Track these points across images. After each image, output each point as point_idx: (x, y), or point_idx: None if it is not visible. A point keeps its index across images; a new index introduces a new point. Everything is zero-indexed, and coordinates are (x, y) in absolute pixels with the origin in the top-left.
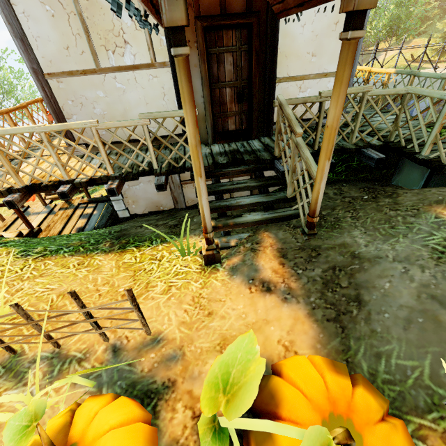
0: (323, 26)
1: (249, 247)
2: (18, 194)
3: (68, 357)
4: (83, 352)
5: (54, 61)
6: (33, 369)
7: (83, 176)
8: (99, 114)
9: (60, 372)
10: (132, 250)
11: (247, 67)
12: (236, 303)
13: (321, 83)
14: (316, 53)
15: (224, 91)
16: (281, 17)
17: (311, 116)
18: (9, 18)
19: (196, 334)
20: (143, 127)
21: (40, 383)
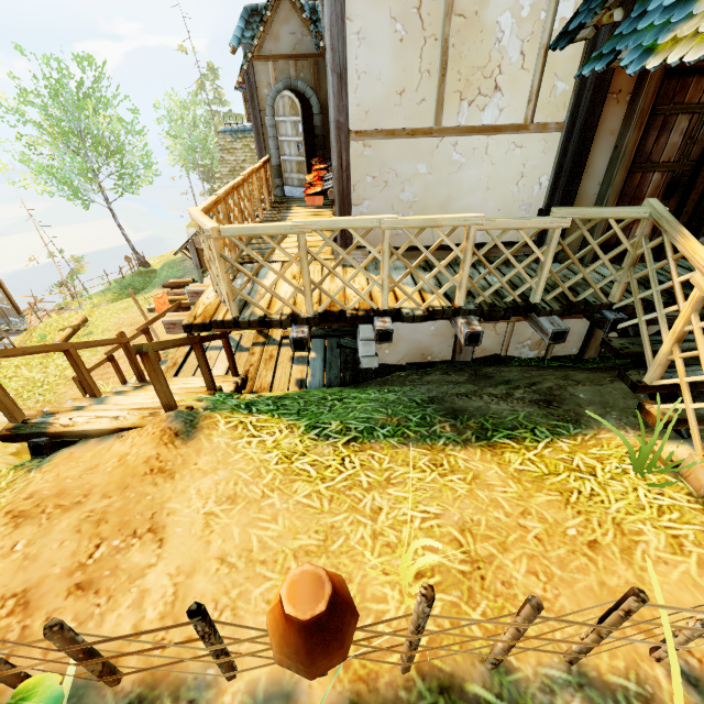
0: None
1: None
2: (306, 326)
3: (613, 689)
4: (634, 680)
5: (371, 112)
6: None
7: (409, 305)
8: (405, 201)
9: None
10: (510, 445)
11: None
12: None
13: None
14: None
15: (649, 178)
16: None
17: None
18: (335, 40)
19: None
20: (553, 231)
21: None
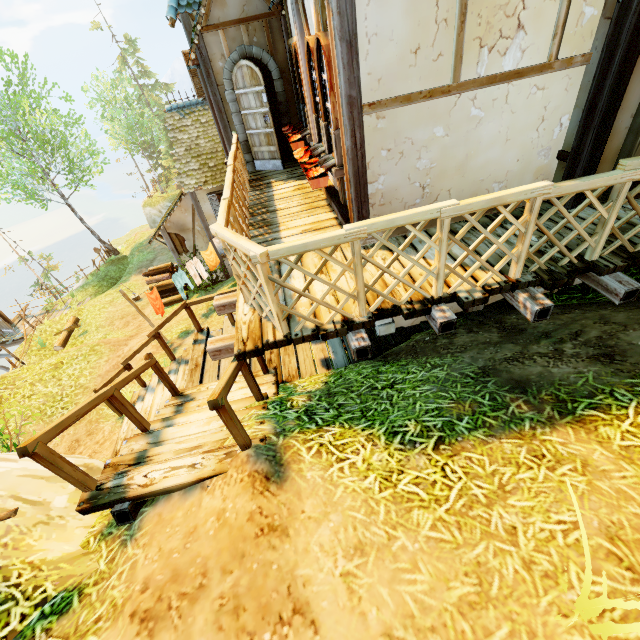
0: None
1: None
2: (363, 331)
3: None
4: None
5: (384, 79)
6: None
7: (462, 287)
8: (421, 169)
9: None
10: (599, 417)
11: None
12: None
13: None
14: None
15: None
16: None
17: None
18: (342, 2)
19: None
20: (623, 185)
21: None
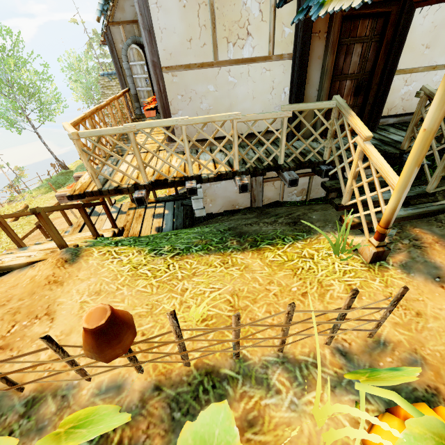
0: (444, 16)
1: (409, 243)
2: (144, 190)
3: (300, 362)
4: (312, 357)
5: (173, 54)
6: (273, 375)
7: (206, 172)
8: (204, 109)
9: (305, 378)
10: (269, 248)
11: (373, 59)
12: (438, 302)
13: (427, 76)
14: (430, 45)
15: (344, 84)
16: (423, 5)
17: (410, 110)
18: (142, 9)
19: (420, 336)
20: (283, 119)
21: (293, 391)
